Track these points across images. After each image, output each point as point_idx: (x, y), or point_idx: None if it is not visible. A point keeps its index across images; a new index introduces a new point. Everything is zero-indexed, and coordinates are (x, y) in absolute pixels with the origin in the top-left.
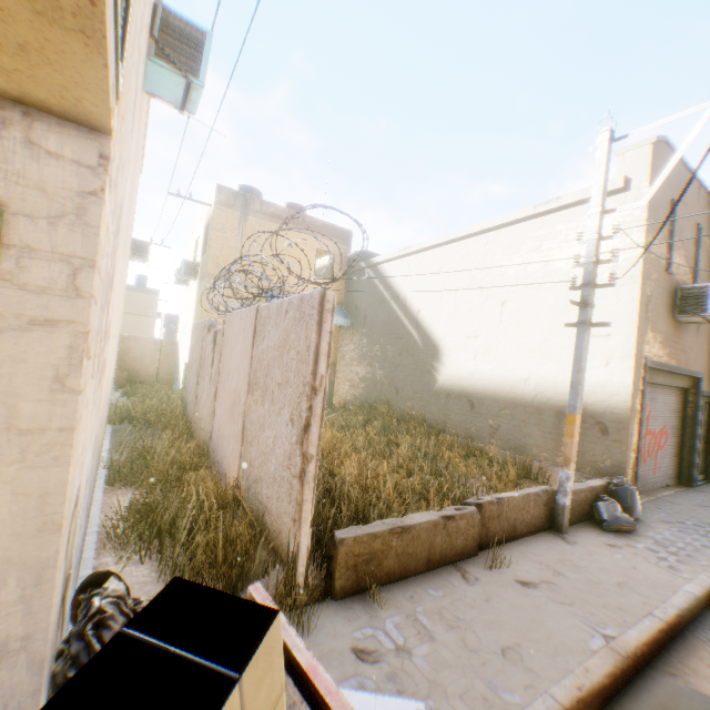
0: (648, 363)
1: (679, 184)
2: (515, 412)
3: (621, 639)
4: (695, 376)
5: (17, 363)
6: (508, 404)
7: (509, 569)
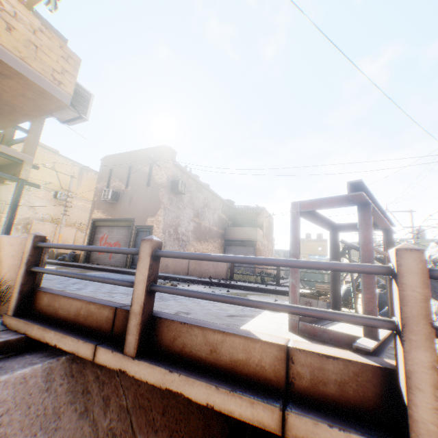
0: (94, 219)
1: (117, 161)
2: None
3: None
4: (128, 220)
5: None
6: None
7: None
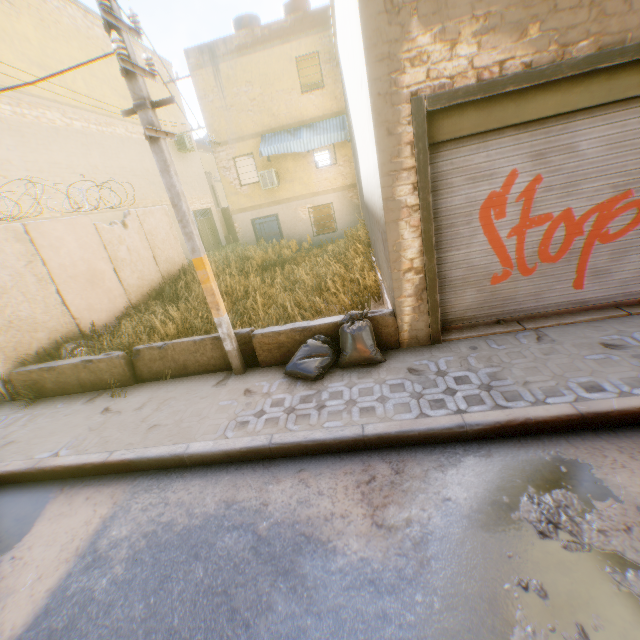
0: (429, 104)
1: None
2: (373, 224)
3: (57, 459)
4: None
5: None
6: (371, 215)
7: (123, 399)
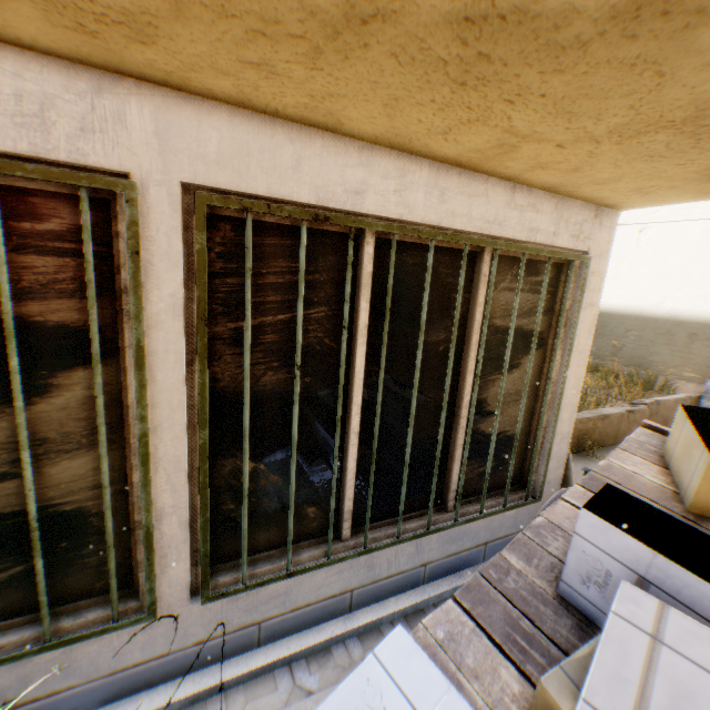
0: None
1: None
2: (641, 333)
3: None
4: None
5: (581, 323)
6: (635, 326)
7: None
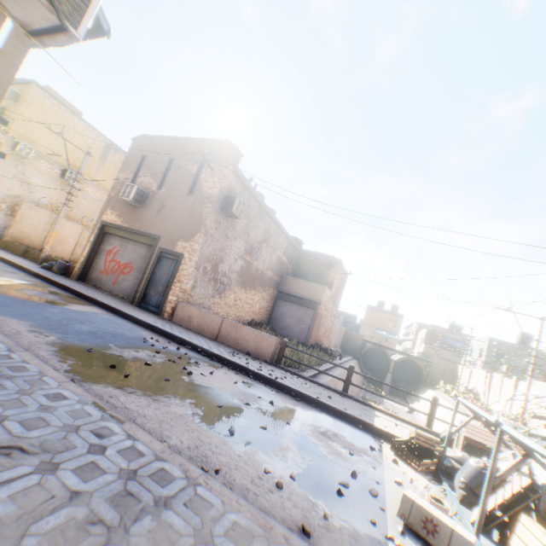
0: (104, 222)
1: (155, 146)
2: None
3: None
4: (150, 236)
5: None
6: None
7: (14, 255)
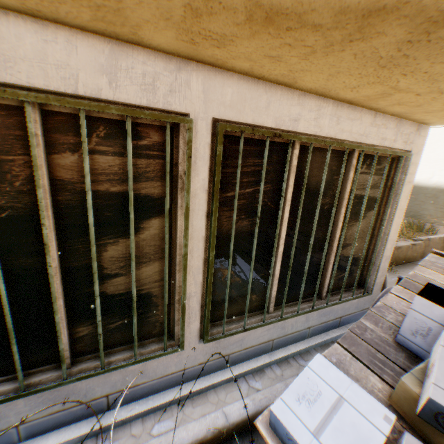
0: None
1: None
2: (417, 196)
3: None
4: None
5: (402, 193)
6: (413, 192)
7: None
